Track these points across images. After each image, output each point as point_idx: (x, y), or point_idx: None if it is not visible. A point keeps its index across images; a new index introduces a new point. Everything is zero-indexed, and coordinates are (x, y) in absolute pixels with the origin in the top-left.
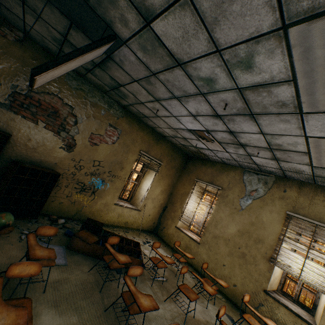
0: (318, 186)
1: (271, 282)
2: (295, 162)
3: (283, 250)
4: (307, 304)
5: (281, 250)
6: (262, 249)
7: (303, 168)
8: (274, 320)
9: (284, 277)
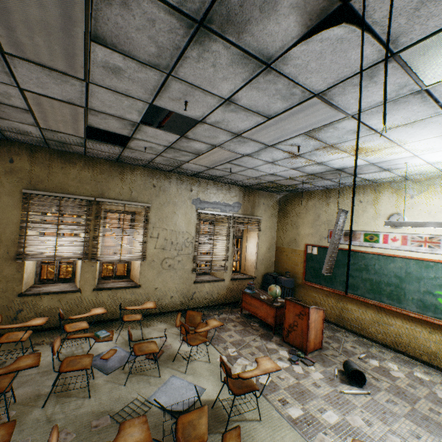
0: (54, 150)
1: (26, 280)
2: (16, 120)
3: (31, 239)
4: (71, 270)
5: (28, 241)
6: (1, 250)
7: (31, 129)
8: (41, 313)
9: (40, 266)
